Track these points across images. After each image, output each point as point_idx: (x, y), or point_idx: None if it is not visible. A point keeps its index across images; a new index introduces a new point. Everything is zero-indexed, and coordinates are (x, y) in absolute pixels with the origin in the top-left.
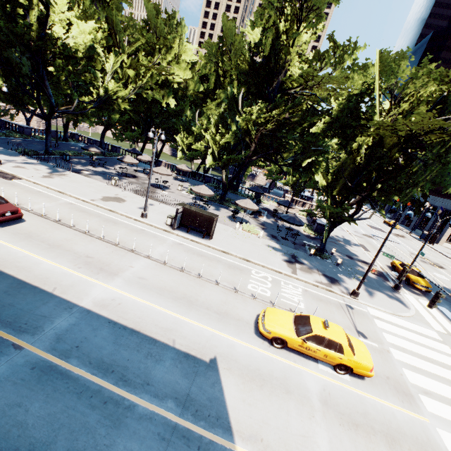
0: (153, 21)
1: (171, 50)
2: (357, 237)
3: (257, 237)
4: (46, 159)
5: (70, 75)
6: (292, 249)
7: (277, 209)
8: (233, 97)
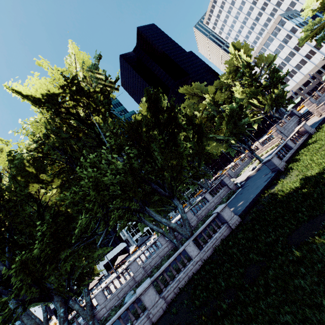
0: None
1: None
2: None
3: None
4: None
5: None
6: None
7: None
8: None
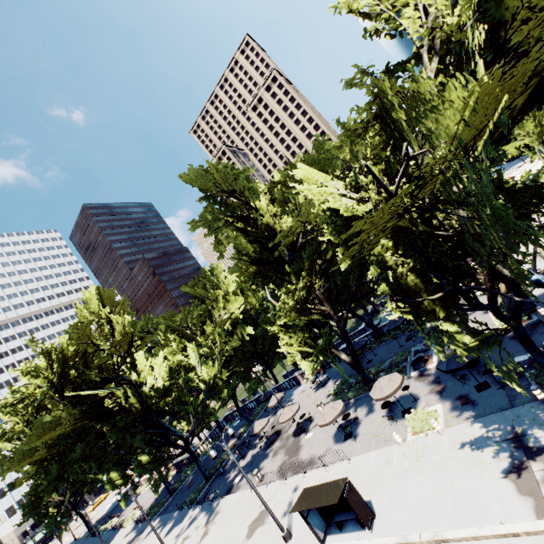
0: (196, 294)
1: (218, 299)
2: None
3: (437, 435)
4: (207, 491)
5: (173, 404)
6: (504, 411)
7: None
8: (272, 293)
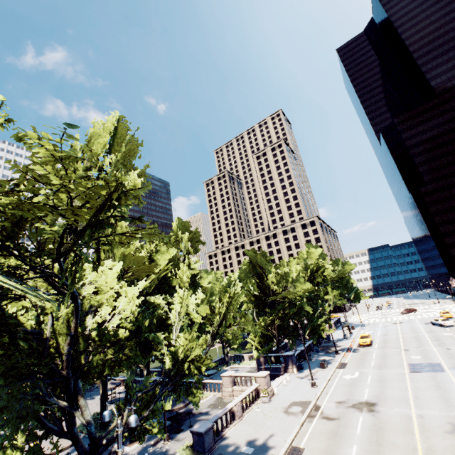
0: None
1: None
2: (323, 420)
3: None
4: None
5: None
6: None
7: (211, 403)
8: None
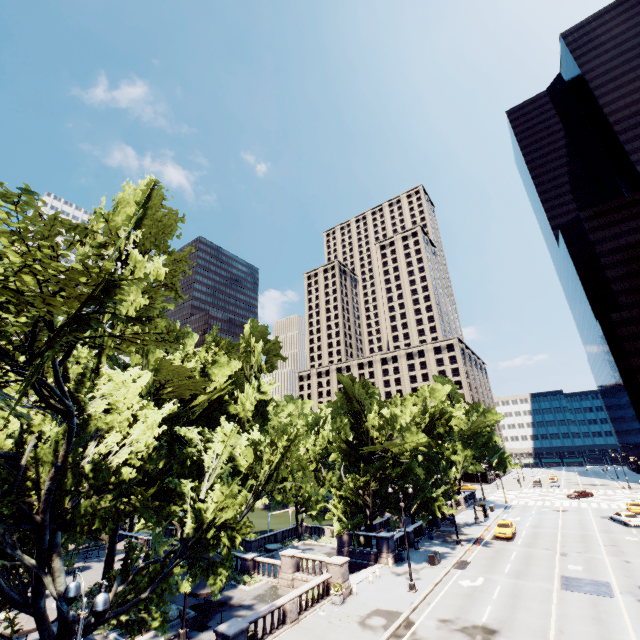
0: None
1: None
2: None
3: None
4: None
5: None
6: None
7: (260, 594)
8: None
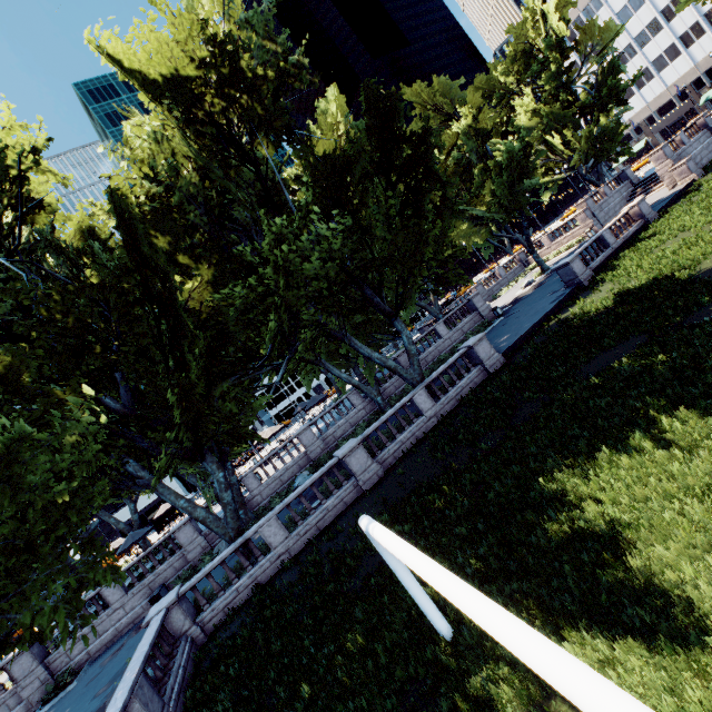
0: None
1: None
2: None
3: None
4: None
5: None
6: None
7: None
8: None
